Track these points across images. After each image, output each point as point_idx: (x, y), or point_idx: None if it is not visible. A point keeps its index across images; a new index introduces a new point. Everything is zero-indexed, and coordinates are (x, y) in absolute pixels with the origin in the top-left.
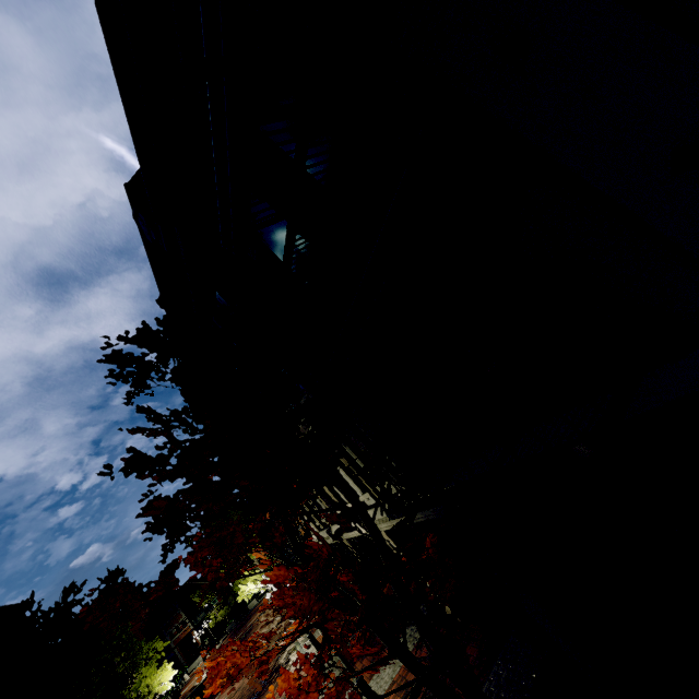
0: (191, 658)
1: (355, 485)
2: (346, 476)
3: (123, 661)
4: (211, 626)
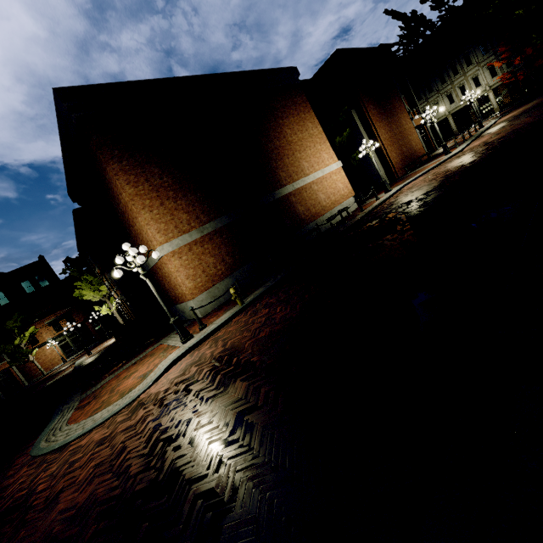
0: None
1: (490, 77)
2: (489, 75)
3: None
4: None
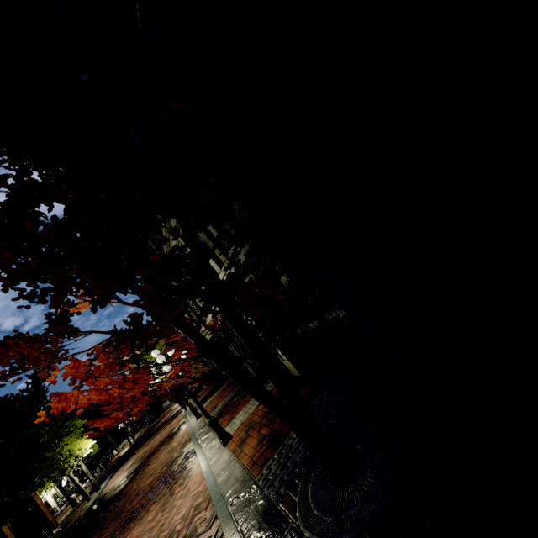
0: (120, 440)
1: (215, 263)
2: None
3: (48, 433)
4: (134, 419)
